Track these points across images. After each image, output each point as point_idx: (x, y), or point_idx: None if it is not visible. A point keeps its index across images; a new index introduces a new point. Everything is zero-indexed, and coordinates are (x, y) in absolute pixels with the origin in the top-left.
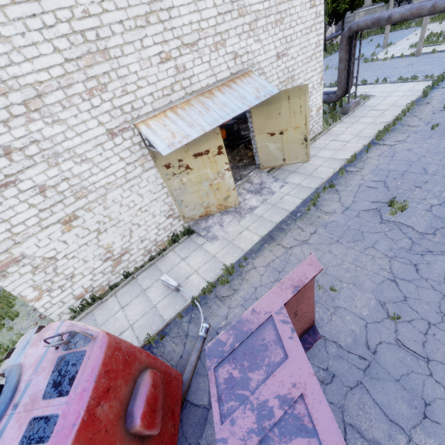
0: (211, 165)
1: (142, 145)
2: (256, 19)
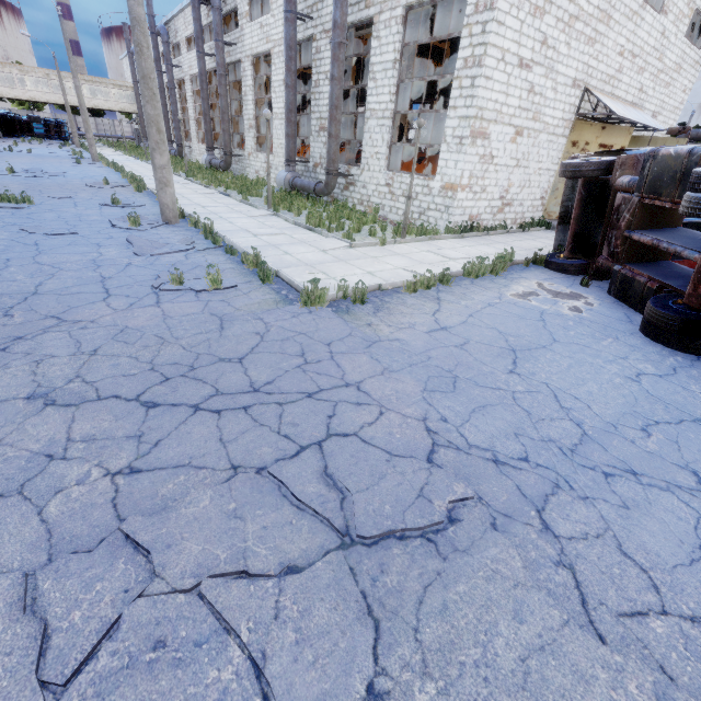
0: None
1: (575, 111)
2: (662, 71)
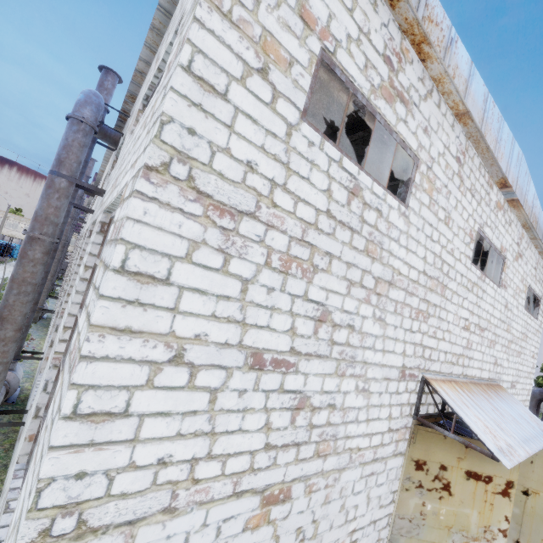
0: (482, 505)
1: (412, 410)
2: (511, 341)
